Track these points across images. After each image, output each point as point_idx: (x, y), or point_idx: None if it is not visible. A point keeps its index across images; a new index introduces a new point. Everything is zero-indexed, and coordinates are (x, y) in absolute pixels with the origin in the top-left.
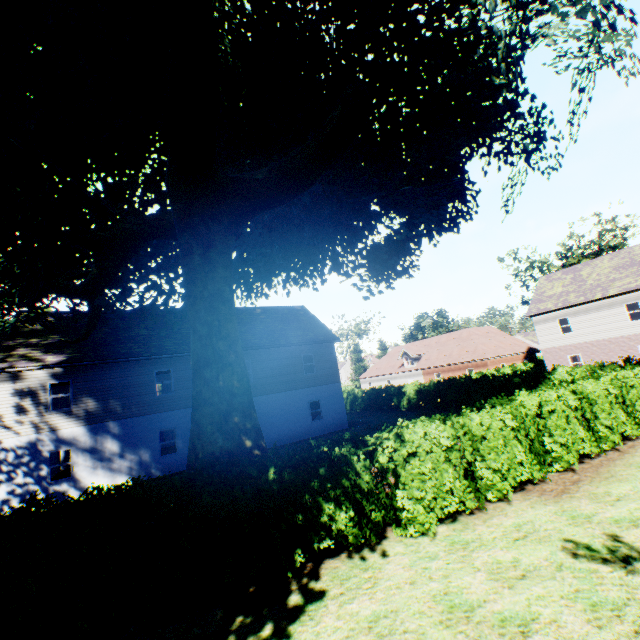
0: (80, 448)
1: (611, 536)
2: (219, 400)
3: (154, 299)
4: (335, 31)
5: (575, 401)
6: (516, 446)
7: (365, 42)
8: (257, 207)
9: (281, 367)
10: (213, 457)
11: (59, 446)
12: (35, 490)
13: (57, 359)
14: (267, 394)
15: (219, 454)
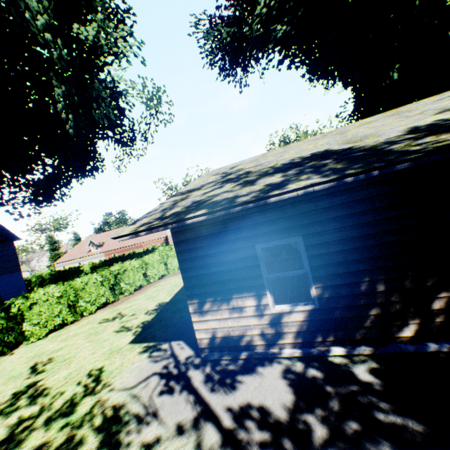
0: None
1: (119, 313)
2: None
3: None
4: None
5: (138, 264)
6: (103, 289)
7: None
8: None
9: None
10: None
11: None
12: None
13: None
14: None
15: None
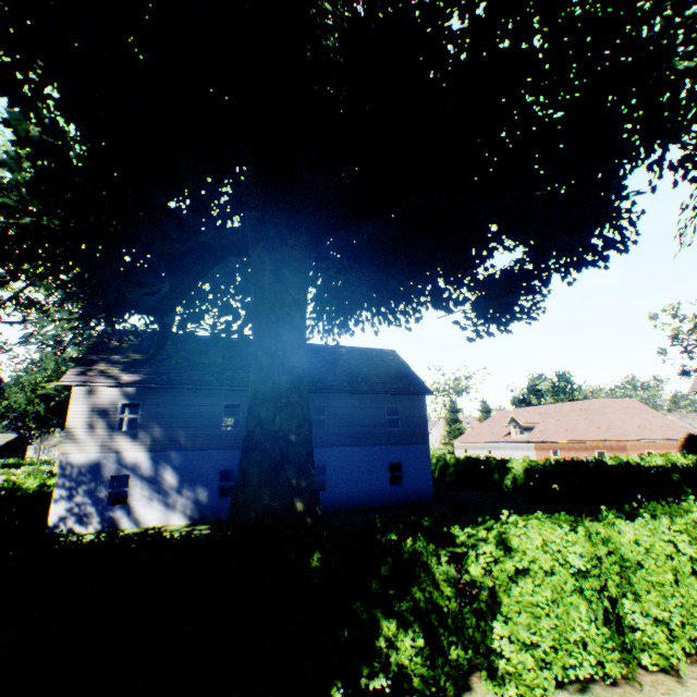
0: (140, 475)
1: None
2: (272, 447)
3: (228, 324)
4: (459, 12)
5: None
6: (694, 587)
7: (497, 25)
8: (342, 219)
9: (360, 417)
10: (255, 517)
11: (120, 469)
12: (92, 512)
13: (132, 378)
14: (341, 446)
15: (262, 514)
